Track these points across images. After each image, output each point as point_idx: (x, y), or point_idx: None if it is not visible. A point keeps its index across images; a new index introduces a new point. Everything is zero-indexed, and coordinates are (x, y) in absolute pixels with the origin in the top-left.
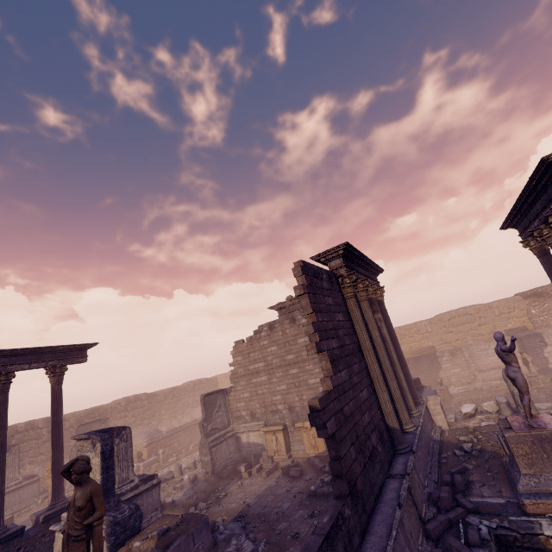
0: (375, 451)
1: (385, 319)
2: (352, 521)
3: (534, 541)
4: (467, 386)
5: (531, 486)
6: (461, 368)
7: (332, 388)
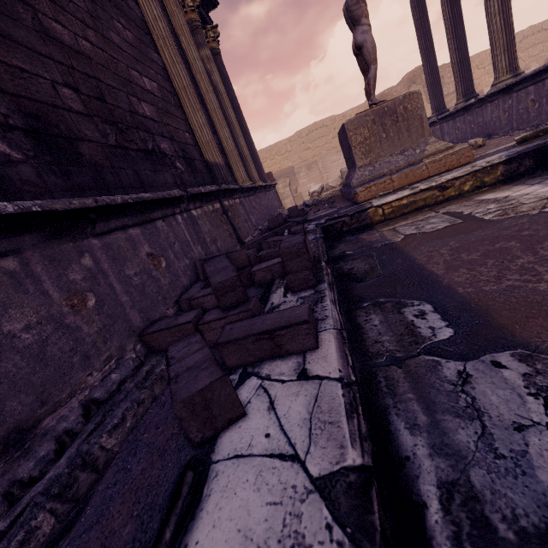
0: (167, 160)
1: (223, 79)
2: (29, 173)
3: (362, 218)
4: None
5: (366, 175)
6: (316, 182)
7: None
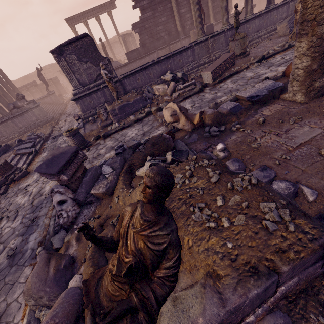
0: (162, 38)
1: None
2: (141, 51)
3: None
4: None
5: None
6: None
7: (140, 20)
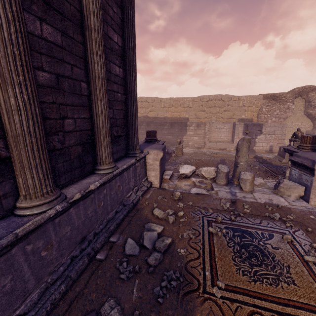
0: None
1: (125, 20)
2: None
3: None
4: (196, 150)
5: None
6: (199, 137)
7: None
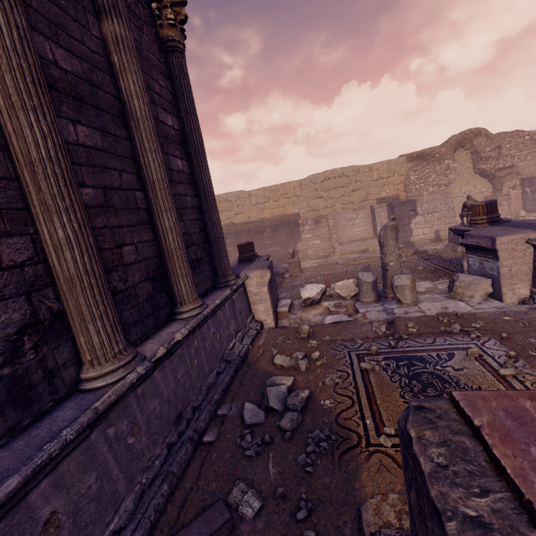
0: None
1: (178, 94)
2: None
3: None
4: (322, 260)
5: None
6: (322, 240)
7: None
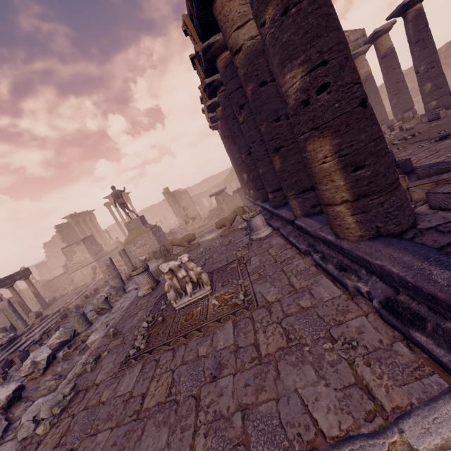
0: None
1: (97, 225)
2: None
3: None
4: None
5: None
6: None
7: None
